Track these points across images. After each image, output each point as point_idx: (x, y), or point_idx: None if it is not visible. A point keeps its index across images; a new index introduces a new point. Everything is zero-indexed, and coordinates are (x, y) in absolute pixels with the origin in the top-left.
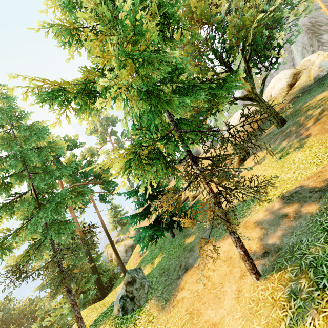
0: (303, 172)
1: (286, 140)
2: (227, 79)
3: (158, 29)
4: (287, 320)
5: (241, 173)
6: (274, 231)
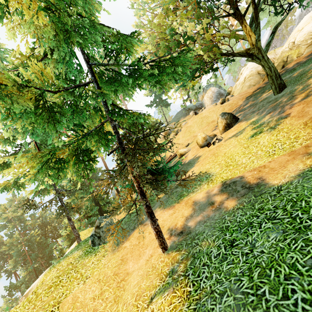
0: (254, 161)
1: (270, 113)
2: (176, 60)
3: (53, 25)
4: (157, 289)
5: (220, 141)
6: (197, 215)
